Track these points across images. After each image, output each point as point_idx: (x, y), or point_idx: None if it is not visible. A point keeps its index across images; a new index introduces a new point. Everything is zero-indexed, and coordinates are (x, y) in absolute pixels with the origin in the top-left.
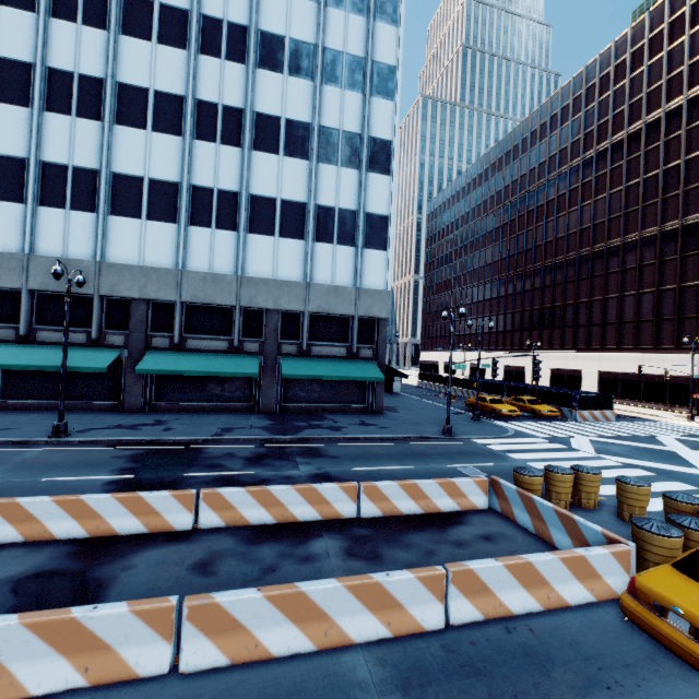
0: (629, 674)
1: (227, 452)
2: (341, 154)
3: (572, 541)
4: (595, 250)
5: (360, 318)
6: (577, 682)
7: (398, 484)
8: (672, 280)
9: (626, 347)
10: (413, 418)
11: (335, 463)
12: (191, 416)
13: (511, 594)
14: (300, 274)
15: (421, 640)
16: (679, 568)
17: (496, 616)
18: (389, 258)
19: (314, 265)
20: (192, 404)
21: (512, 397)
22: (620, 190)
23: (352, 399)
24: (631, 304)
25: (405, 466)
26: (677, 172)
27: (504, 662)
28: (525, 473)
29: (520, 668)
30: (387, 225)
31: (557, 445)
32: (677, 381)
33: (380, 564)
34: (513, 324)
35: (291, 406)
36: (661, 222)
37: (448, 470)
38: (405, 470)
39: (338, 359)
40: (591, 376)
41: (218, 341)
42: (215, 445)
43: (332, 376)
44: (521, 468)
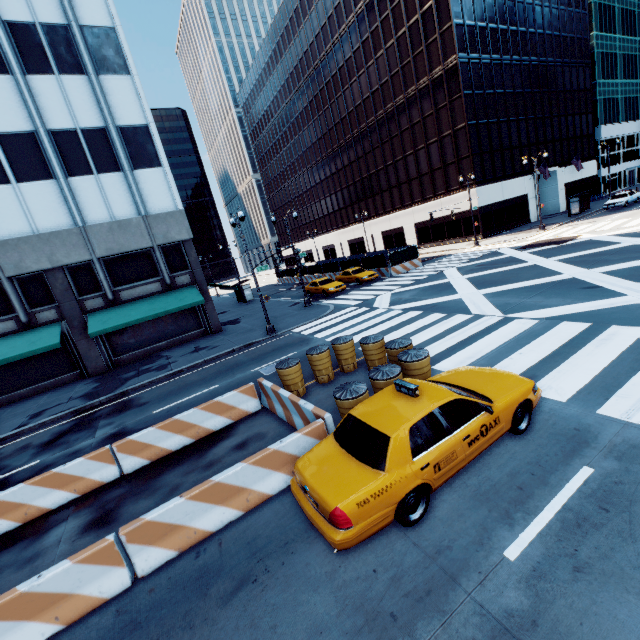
0: (283, 553)
1: (22, 445)
2: (52, 57)
3: (303, 422)
4: (388, 111)
5: (163, 247)
6: (229, 588)
7: (156, 428)
8: (447, 126)
9: (428, 197)
10: (249, 326)
11: (140, 412)
12: (4, 411)
13: (207, 517)
14: (68, 220)
15: (97, 614)
16: (336, 435)
17: (192, 544)
18: (167, 174)
19: (80, 205)
20: (6, 397)
21: (342, 272)
22: (393, 43)
23: (187, 328)
24: (424, 156)
25: (210, 388)
26: (431, 14)
27: (170, 600)
28: (282, 367)
29: (182, 600)
30: (150, 136)
31: (362, 309)
32: (466, 215)
33: (112, 529)
34: (345, 201)
35: (124, 358)
36: (429, 70)
37: (250, 376)
38: (208, 392)
39: (154, 296)
40: (410, 229)
41: (1, 323)
42: (14, 440)
43: (147, 316)
44: (281, 362)
